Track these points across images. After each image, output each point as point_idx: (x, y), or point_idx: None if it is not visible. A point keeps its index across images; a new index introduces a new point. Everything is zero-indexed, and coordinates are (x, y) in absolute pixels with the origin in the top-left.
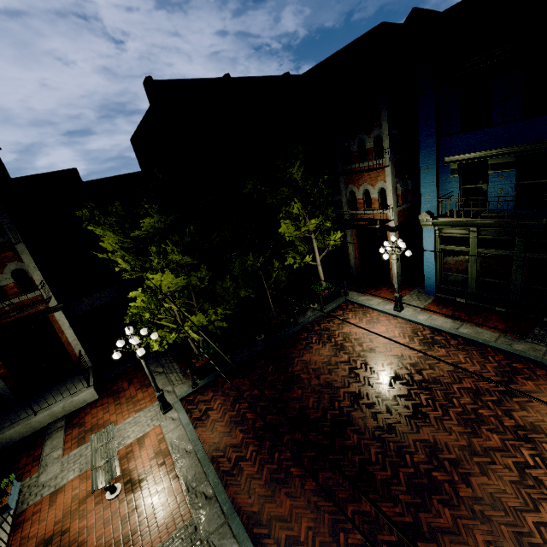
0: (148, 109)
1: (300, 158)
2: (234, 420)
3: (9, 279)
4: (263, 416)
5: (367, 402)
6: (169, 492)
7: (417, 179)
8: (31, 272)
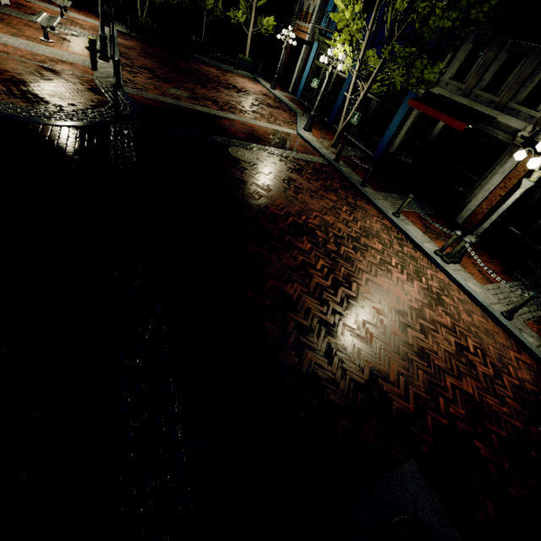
0: None
1: None
2: (140, 47)
3: None
4: (156, 54)
5: (210, 78)
6: (91, 31)
7: None
8: None
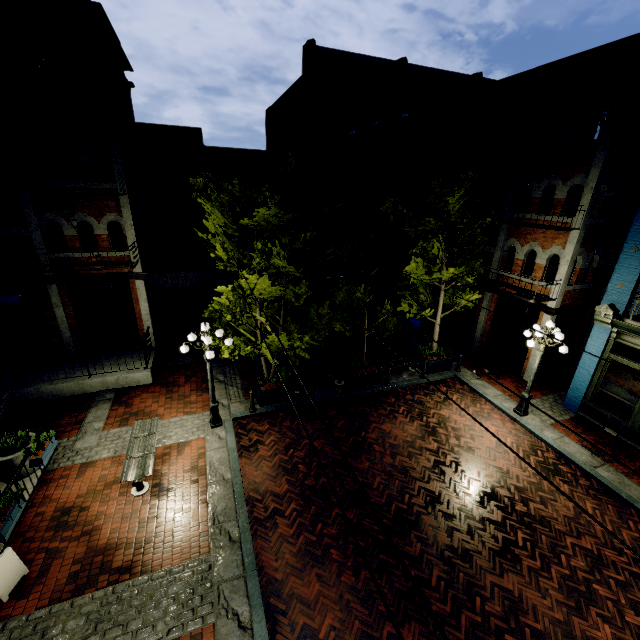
0: (297, 80)
1: (465, 187)
2: (283, 466)
3: (104, 229)
4: (317, 475)
5: (446, 510)
6: (194, 515)
7: (608, 258)
8: (126, 229)
